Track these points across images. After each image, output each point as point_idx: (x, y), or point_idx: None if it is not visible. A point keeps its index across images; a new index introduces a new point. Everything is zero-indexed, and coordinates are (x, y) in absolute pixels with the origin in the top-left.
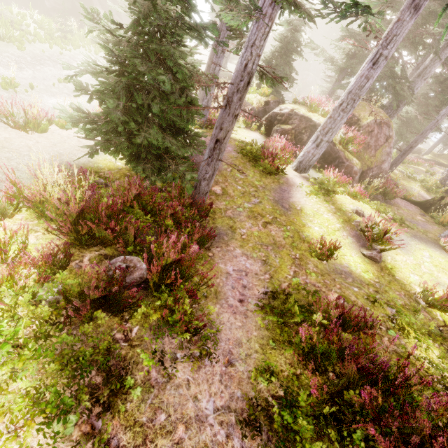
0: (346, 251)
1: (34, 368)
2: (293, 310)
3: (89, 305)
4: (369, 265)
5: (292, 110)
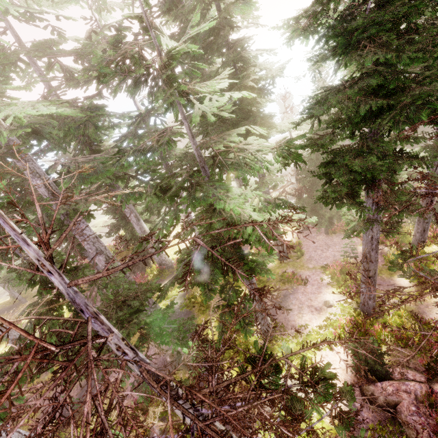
0: None
1: None
2: None
3: None
4: None
5: None
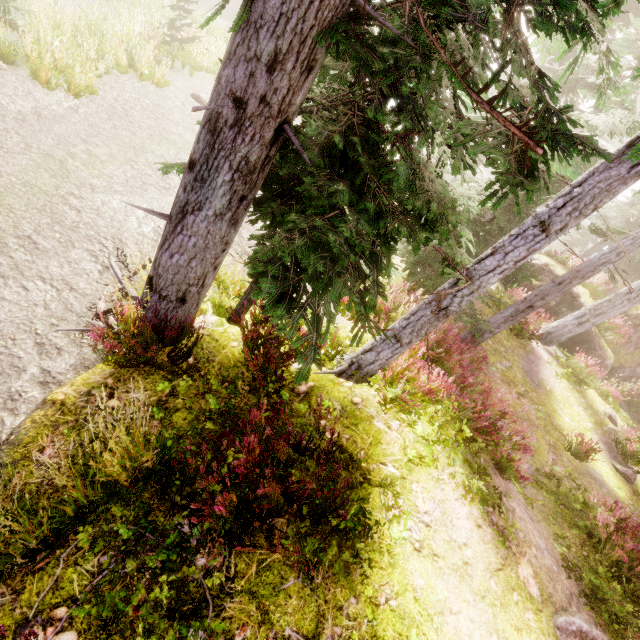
0: (597, 457)
1: (460, 462)
2: (573, 496)
3: (475, 429)
4: (622, 483)
5: (547, 265)
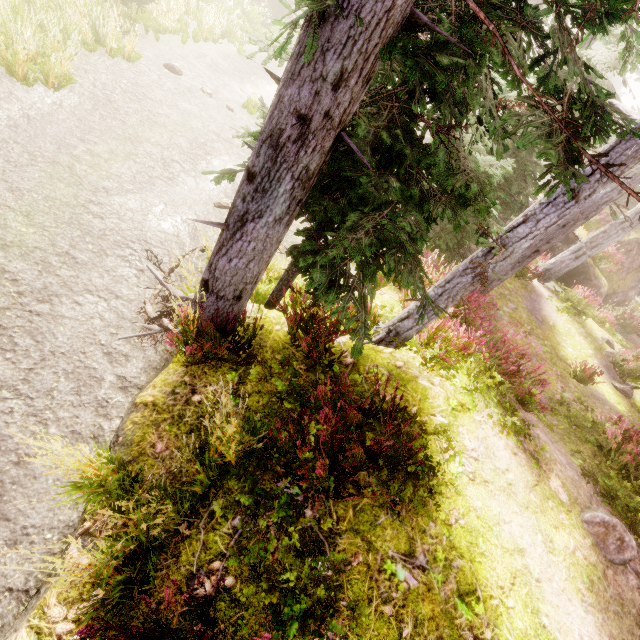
0: (599, 380)
1: (493, 403)
2: (583, 417)
3: (501, 373)
4: (621, 399)
5: None
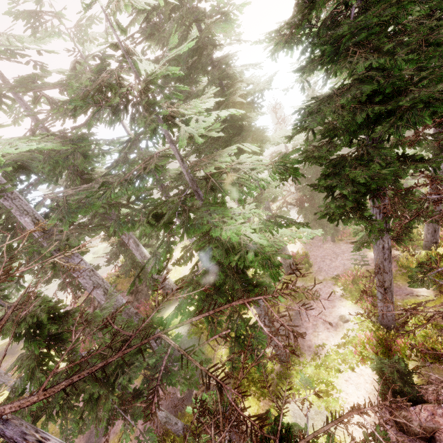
0: None
1: None
2: None
3: None
4: None
5: None
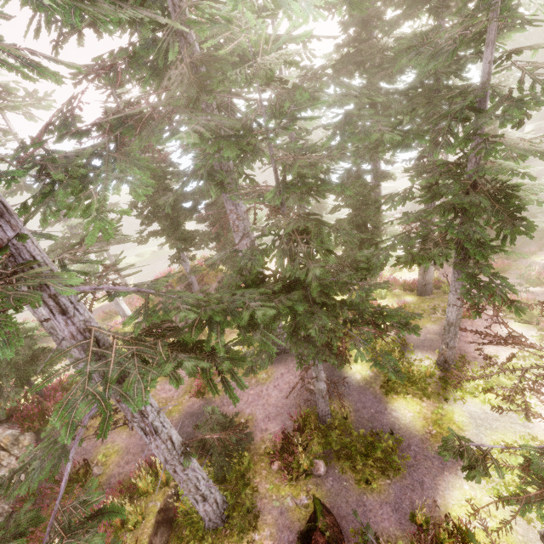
0: None
1: None
2: None
3: None
4: None
5: None
